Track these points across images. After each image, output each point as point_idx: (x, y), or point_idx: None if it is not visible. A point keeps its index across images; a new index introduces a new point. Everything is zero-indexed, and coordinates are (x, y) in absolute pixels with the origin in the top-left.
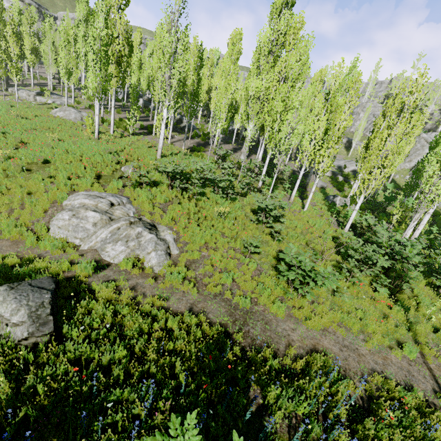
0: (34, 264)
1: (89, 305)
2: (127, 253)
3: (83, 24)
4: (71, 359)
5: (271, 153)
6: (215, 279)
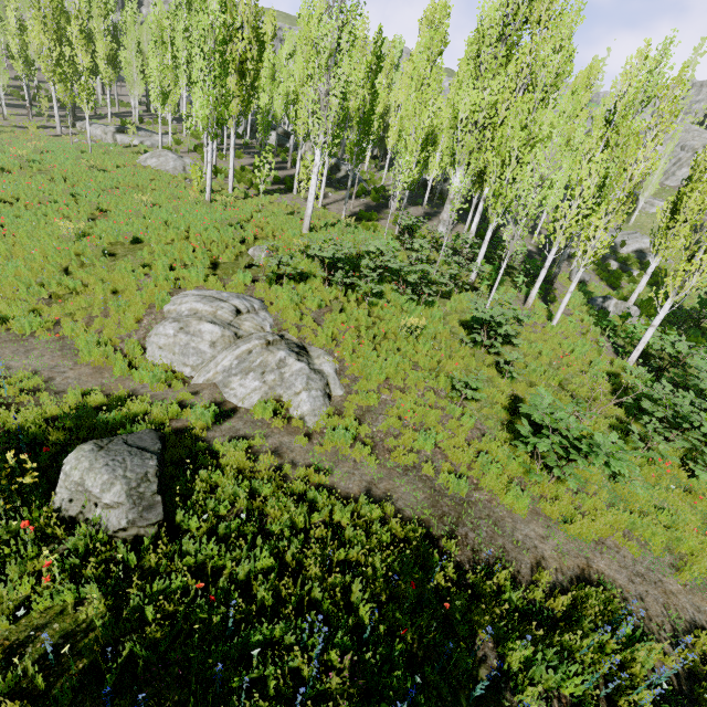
0: (128, 406)
1: (211, 477)
2: (264, 392)
3: (184, 9)
4: (190, 565)
5: (495, 222)
6: (404, 441)
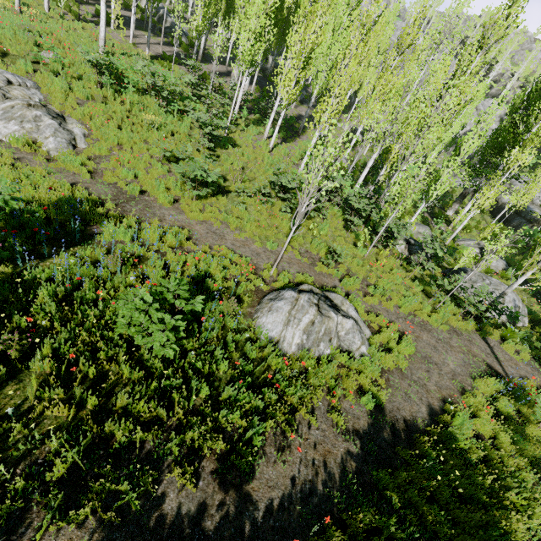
0: None
1: None
2: (22, 134)
3: None
4: None
5: (249, 74)
6: (117, 173)
